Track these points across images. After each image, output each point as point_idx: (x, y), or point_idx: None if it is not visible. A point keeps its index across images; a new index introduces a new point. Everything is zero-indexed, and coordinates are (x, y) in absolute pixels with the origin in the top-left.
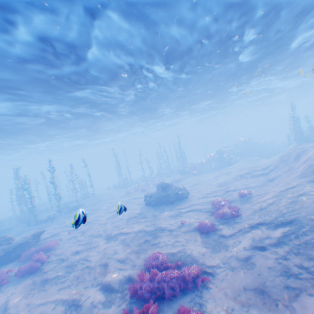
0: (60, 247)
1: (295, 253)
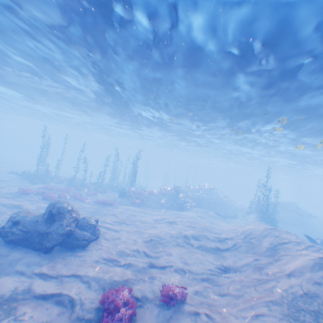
0: None
1: None
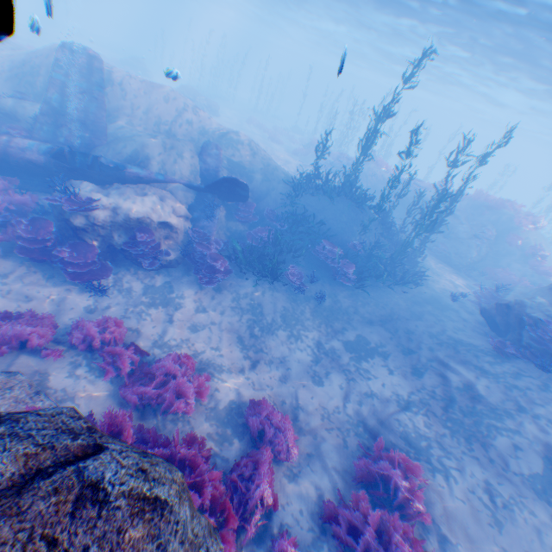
0: None
1: None
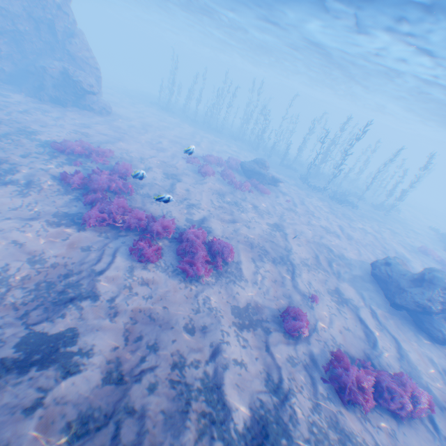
0: (263, 197)
1: (173, 381)
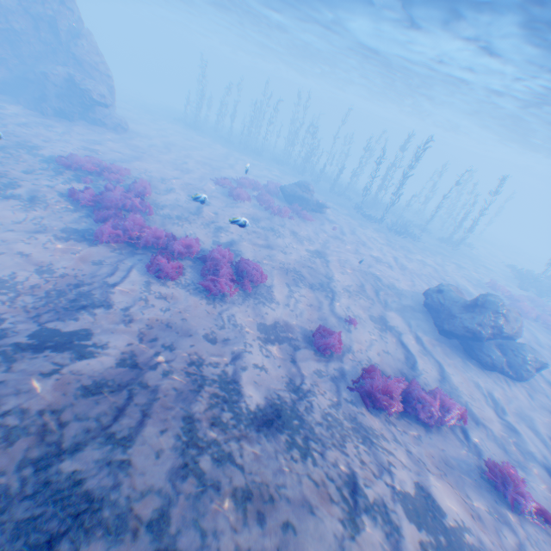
0: (306, 225)
1: (188, 371)
